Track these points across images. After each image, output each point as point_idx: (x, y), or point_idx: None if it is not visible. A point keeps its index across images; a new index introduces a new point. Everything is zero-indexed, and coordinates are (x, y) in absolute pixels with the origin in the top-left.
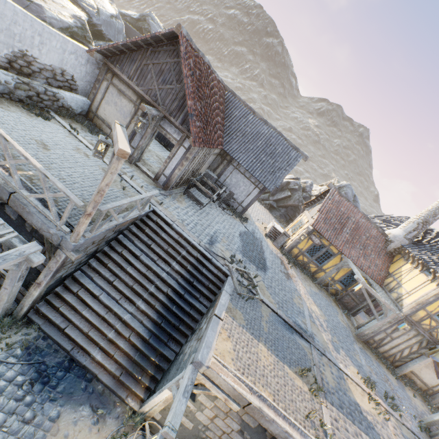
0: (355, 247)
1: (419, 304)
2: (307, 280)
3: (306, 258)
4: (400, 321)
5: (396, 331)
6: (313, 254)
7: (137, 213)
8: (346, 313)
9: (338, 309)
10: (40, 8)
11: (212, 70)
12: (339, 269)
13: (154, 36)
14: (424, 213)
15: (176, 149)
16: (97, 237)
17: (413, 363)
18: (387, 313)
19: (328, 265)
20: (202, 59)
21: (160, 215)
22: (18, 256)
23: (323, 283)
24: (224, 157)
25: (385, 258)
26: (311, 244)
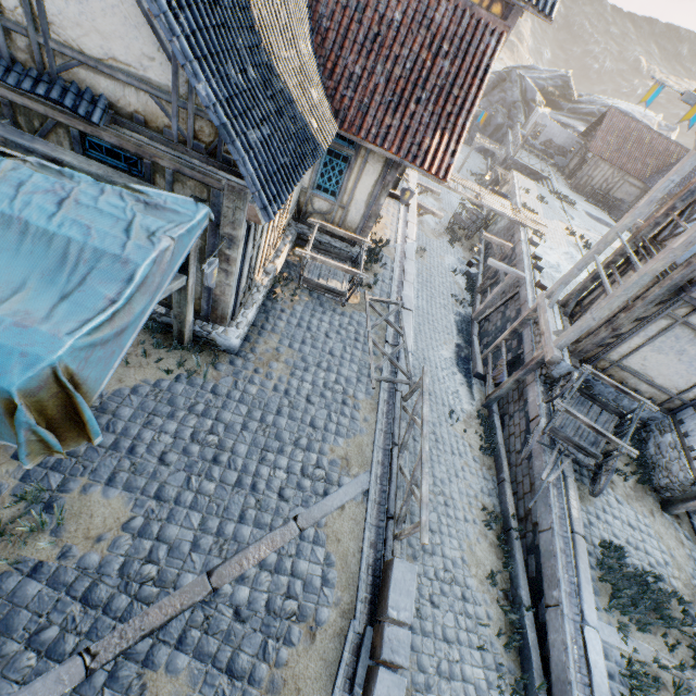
0: None
1: None
2: None
3: None
4: None
5: None
6: None
7: (539, 169)
8: None
9: None
10: (577, 135)
11: (654, 132)
12: None
13: (601, 116)
14: None
15: (586, 163)
16: (519, 164)
17: None
18: None
19: None
20: (637, 123)
21: (551, 180)
22: (501, 153)
23: None
24: (646, 192)
25: None
26: None
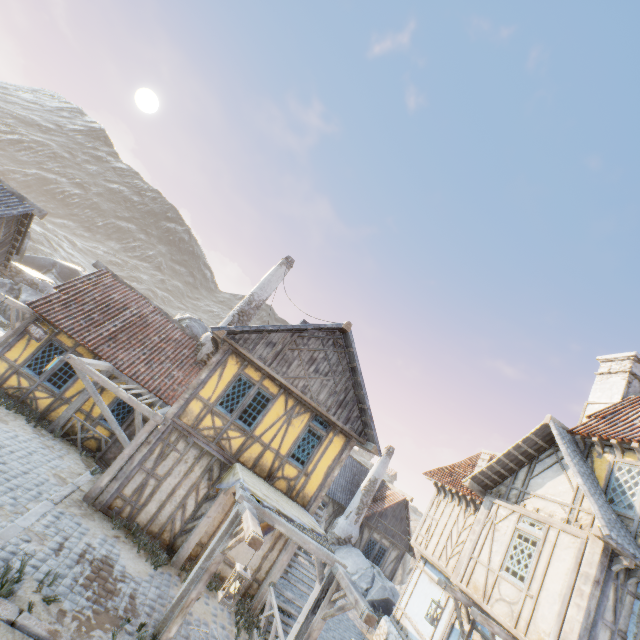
0: (133, 349)
1: (189, 390)
2: (5, 416)
3: (28, 379)
4: (165, 433)
5: (164, 460)
6: (42, 368)
7: None
8: (97, 472)
9: (80, 467)
10: None
11: None
12: (100, 393)
13: None
14: (241, 303)
15: None
16: None
17: (201, 521)
18: (140, 424)
19: (78, 388)
20: None
21: None
22: None
23: (65, 428)
24: None
25: (194, 370)
26: (38, 348)
